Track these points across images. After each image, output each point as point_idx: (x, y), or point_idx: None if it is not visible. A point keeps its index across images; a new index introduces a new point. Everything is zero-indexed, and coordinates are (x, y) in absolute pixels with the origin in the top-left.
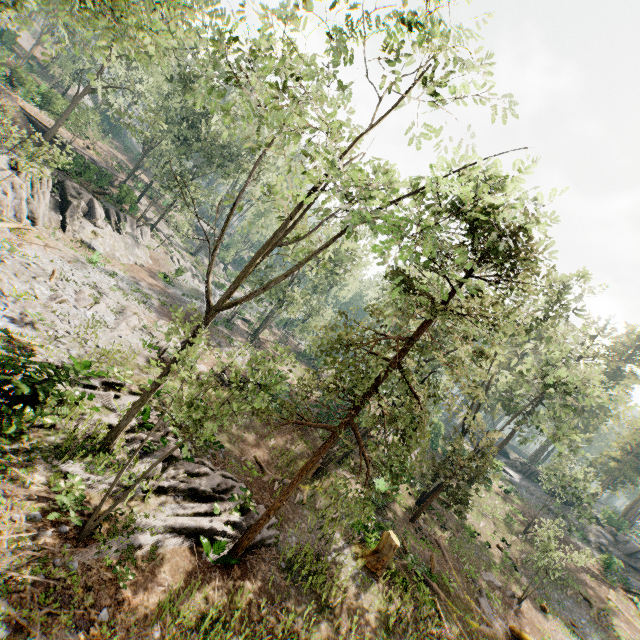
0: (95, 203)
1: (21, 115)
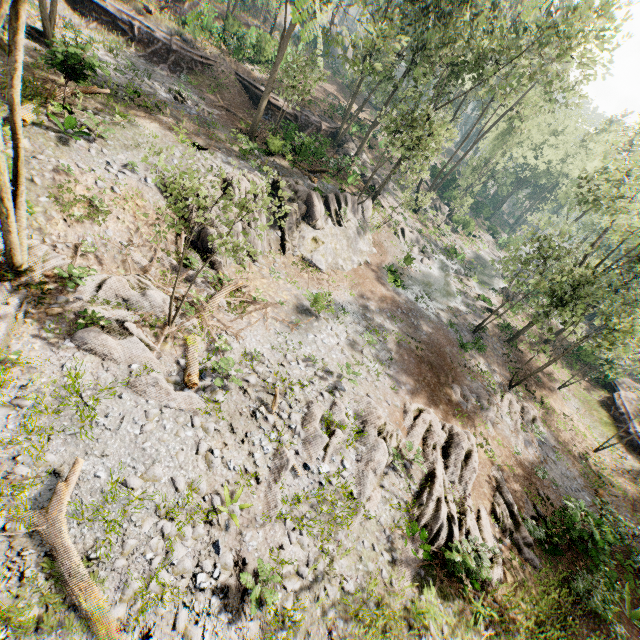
0: (313, 198)
1: (235, 83)
